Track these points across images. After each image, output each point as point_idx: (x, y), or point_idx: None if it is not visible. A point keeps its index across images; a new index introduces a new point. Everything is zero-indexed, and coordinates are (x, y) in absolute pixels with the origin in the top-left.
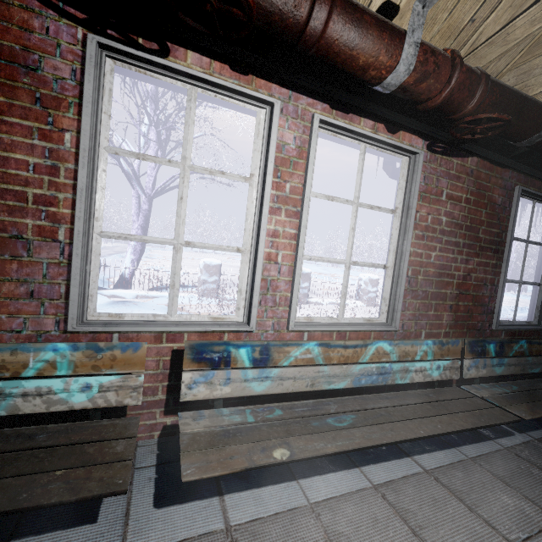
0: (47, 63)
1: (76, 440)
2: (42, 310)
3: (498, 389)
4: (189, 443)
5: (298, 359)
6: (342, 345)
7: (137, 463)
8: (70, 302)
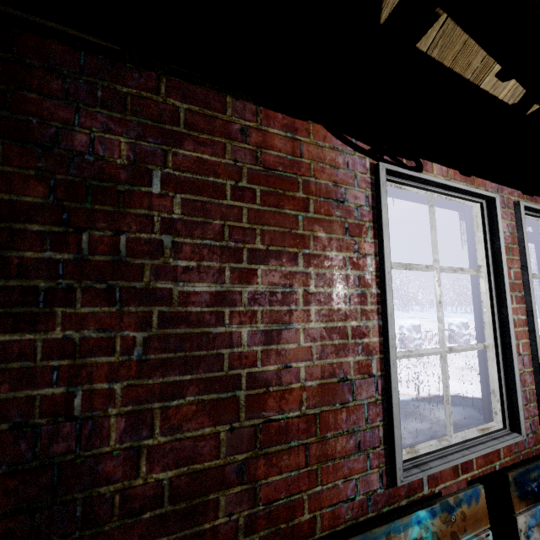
0: (349, 194)
1: None
2: (368, 464)
3: None
4: None
5: None
6: None
7: None
8: (395, 448)
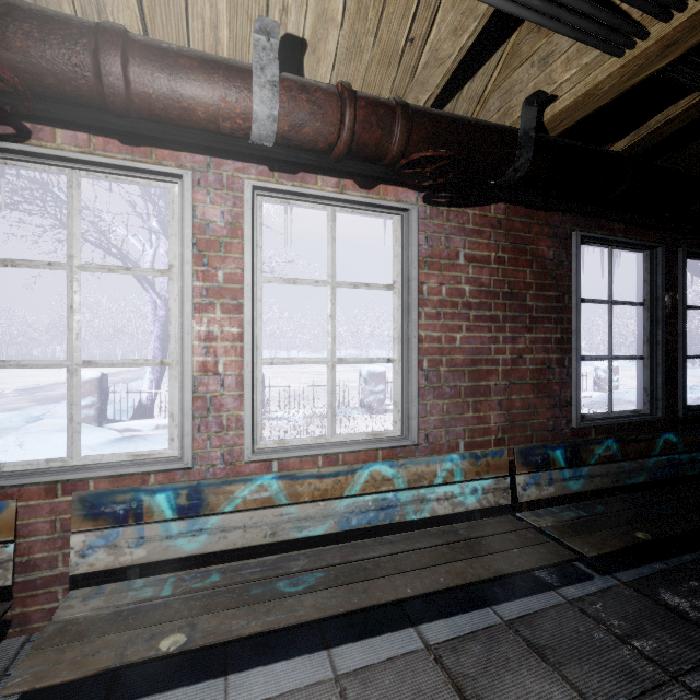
0: None
1: None
2: None
3: (572, 512)
4: (51, 636)
5: (248, 500)
6: (315, 474)
7: (13, 667)
8: None
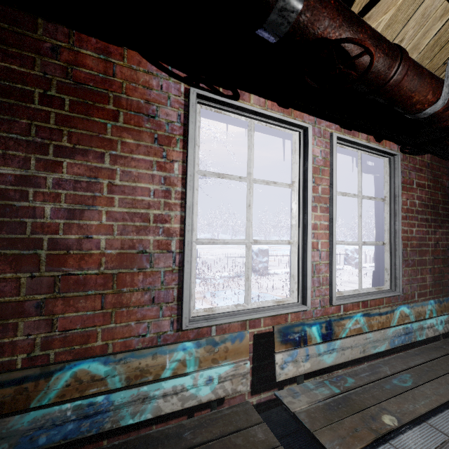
0: (162, 111)
1: (219, 433)
2: (161, 313)
3: None
4: (310, 421)
5: (351, 330)
6: (378, 313)
7: None
8: (184, 303)
